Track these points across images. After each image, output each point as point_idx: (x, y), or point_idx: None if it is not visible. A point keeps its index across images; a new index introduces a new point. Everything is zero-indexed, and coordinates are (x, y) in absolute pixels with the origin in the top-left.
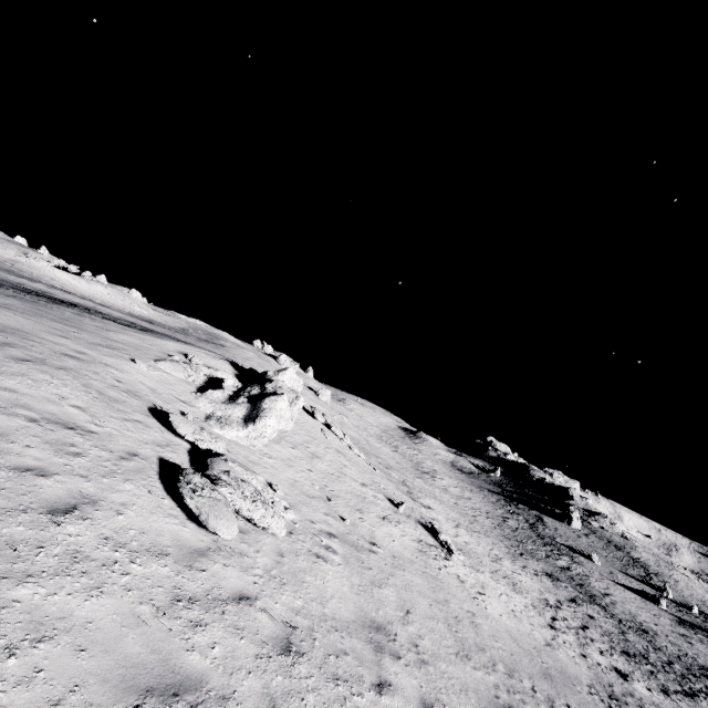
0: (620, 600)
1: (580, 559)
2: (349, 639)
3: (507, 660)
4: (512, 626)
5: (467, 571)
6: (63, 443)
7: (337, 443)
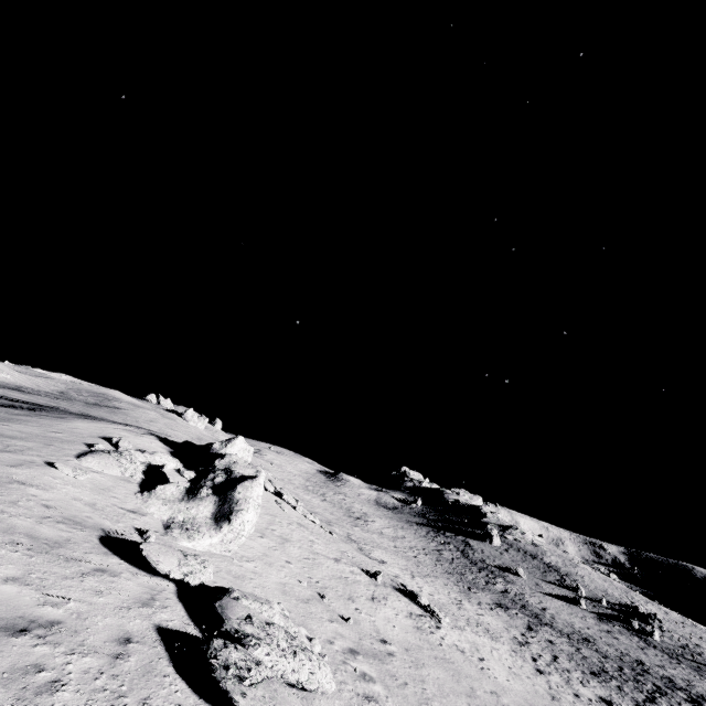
0: (554, 611)
1: (510, 577)
2: None
3: None
4: (522, 690)
5: (457, 634)
6: (22, 670)
7: (295, 513)
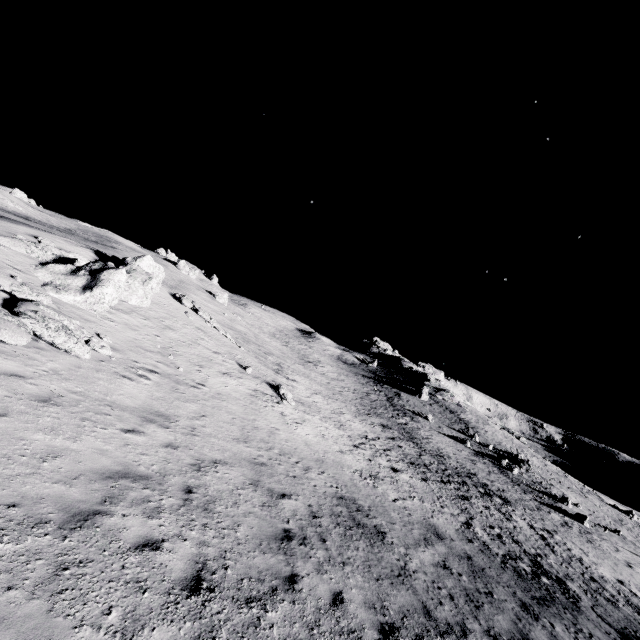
0: (436, 441)
1: (419, 419)
2: (119, 412)
3: (286, 450)
4: (314, 440)
5: (295, 412)
6: None
7: (201, 323)
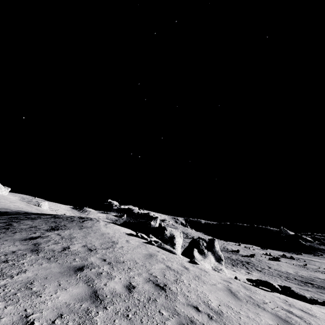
0: None
1: None
2: None
3: None
4: None
5: None
6: None
7: None
